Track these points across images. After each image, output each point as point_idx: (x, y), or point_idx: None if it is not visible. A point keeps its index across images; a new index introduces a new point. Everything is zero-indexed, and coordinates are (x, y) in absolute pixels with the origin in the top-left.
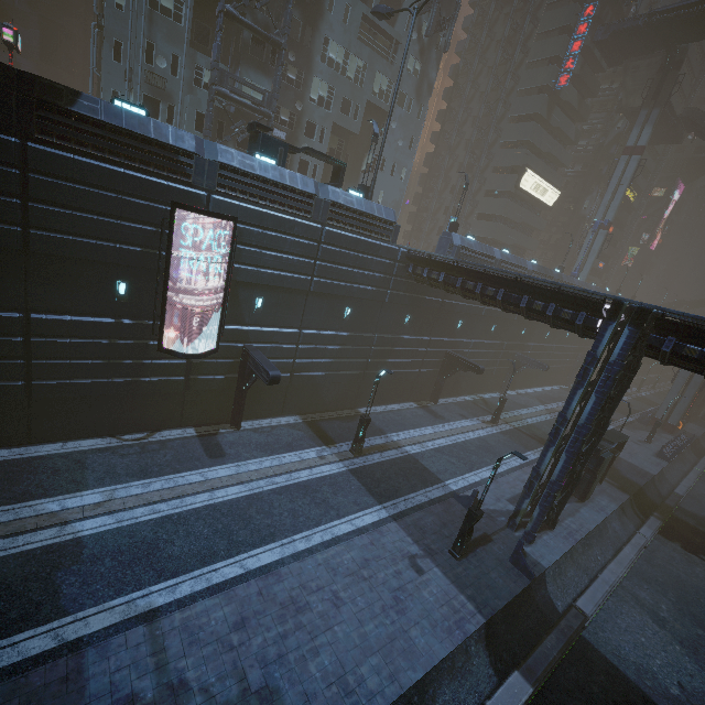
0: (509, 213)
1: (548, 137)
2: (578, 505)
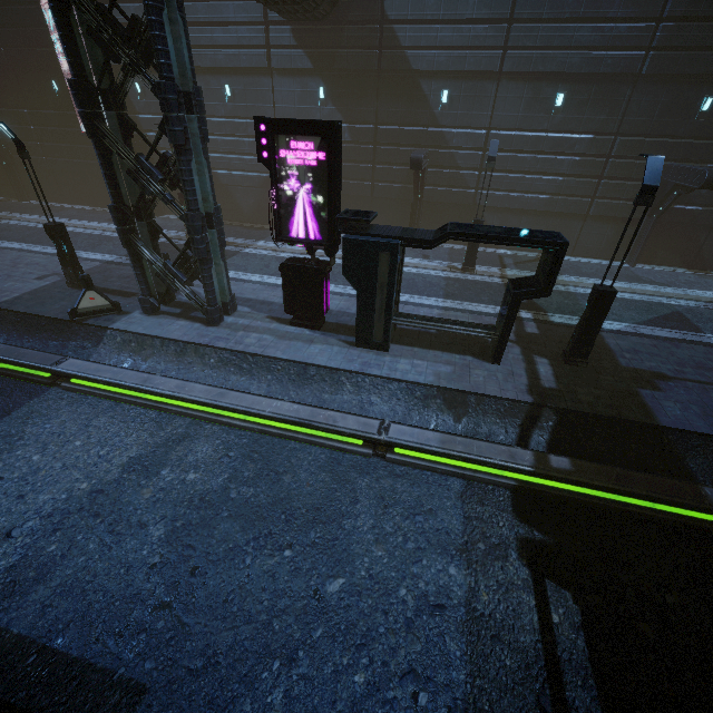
0: None
1: None
2: (335, 342)
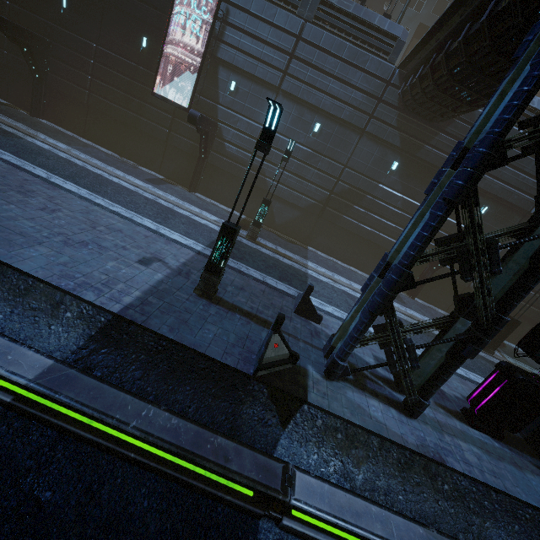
0: None
1: None
2: (536, 470)
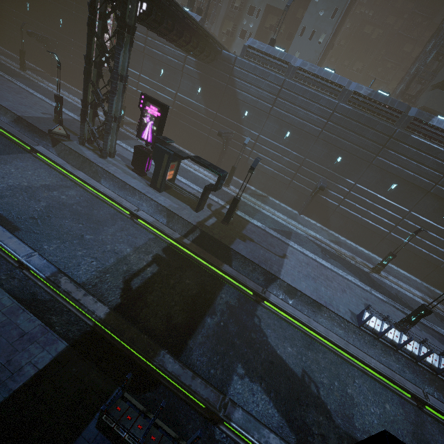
0: None
1: None
2: (143, 182)
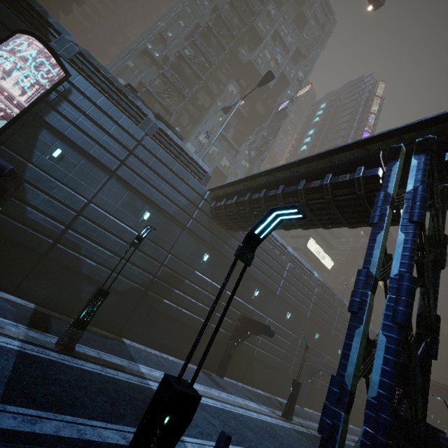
0: None
1: None
2: None
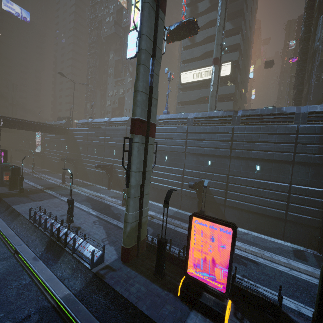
0: (183, 98)
1: (198, 48)
2: None
